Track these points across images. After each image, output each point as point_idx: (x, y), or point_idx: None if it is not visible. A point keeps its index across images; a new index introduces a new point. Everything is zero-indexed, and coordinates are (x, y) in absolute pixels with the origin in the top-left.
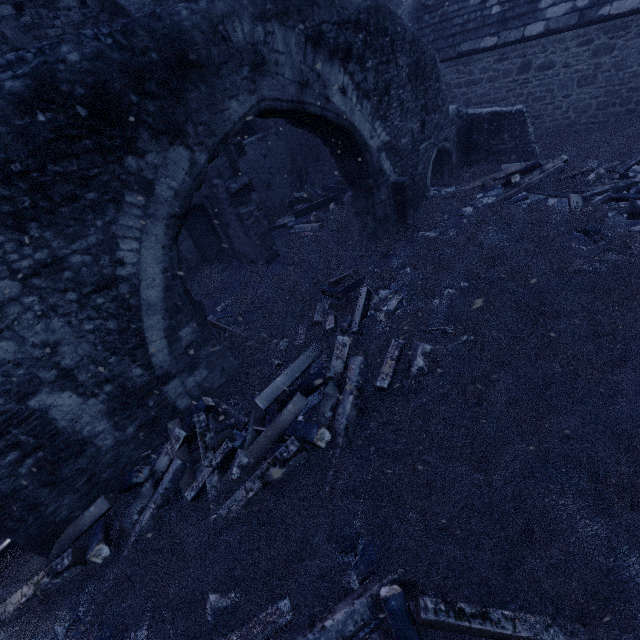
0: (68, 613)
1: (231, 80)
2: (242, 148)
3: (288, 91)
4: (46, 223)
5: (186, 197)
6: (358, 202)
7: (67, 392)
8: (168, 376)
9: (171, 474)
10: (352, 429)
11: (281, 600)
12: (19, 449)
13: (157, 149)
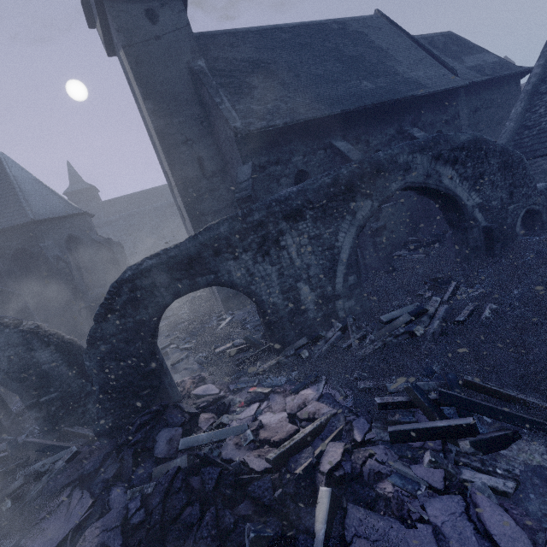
0: (289, 373)
1: (394, 176)
2: (380, 209)
3: (419, 179)
4: (322, 222)
5: (366, 219)
6: (456, 236)
7: (307, 286)
8: (339, 297)
9: (335, 336)
10: (436, 335)
11: (391, 377)
12: (288, 301)
13: (361, 200)
